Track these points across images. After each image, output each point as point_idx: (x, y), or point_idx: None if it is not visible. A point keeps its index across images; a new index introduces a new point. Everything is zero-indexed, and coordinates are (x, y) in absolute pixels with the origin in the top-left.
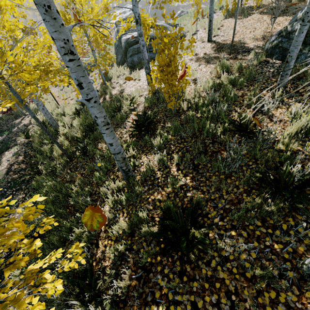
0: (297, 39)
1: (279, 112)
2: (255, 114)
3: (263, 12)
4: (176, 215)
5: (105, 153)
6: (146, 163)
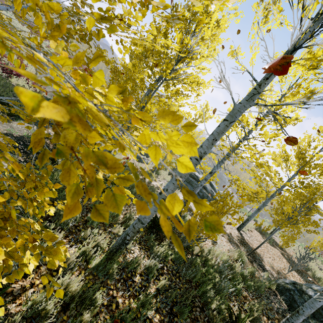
0: (314, 302)
1: None
2: None
3: (284, 255)
4: None
5: None
6: (135, 255)
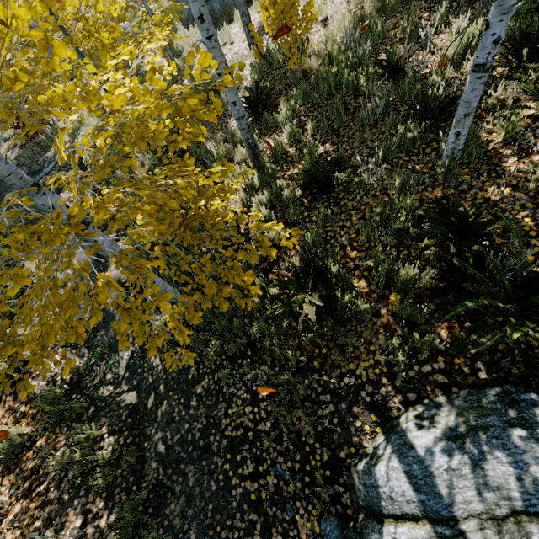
0: None
1: (440, 39)
2: (410, 50)
3: None
4: (318, 168)
5: (213, 152)
6: (272, 145)
